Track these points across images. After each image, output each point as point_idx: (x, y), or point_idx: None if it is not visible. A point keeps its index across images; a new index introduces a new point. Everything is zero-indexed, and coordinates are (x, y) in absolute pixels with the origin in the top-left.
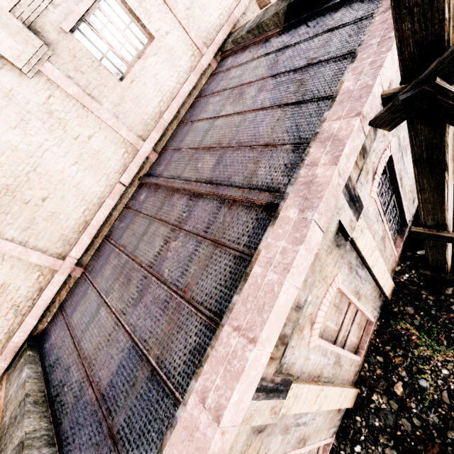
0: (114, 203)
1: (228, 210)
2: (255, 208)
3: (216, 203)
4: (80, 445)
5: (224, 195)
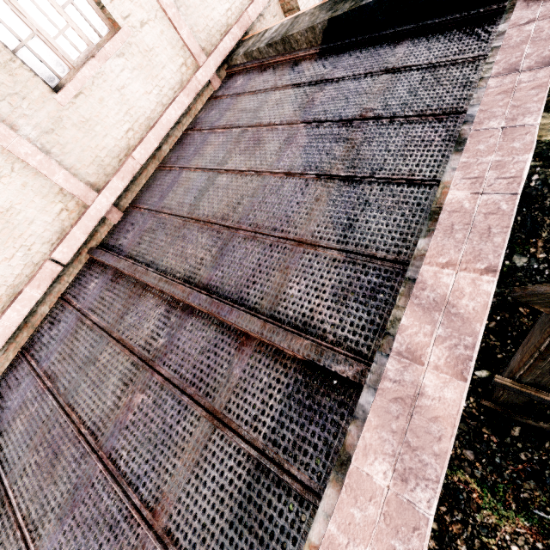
0: (40, 295)
1: (236, 352)
2: (283, 362)
3: (215, 333)
4: None
5: (230, 322)
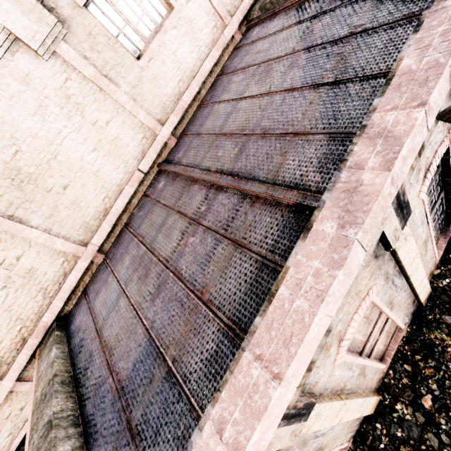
0: (133, 191)
1: (250, 207)
2: (280, 208)
3: (237, 199)
4: (102, 431)
5: (246, 190)
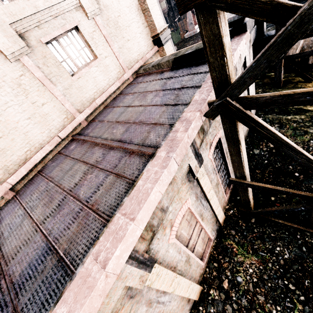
0: (50, 149)
1: (128, 157)
2: (144, 156)
3: (121, 153)
4: None
5: (127, 148)
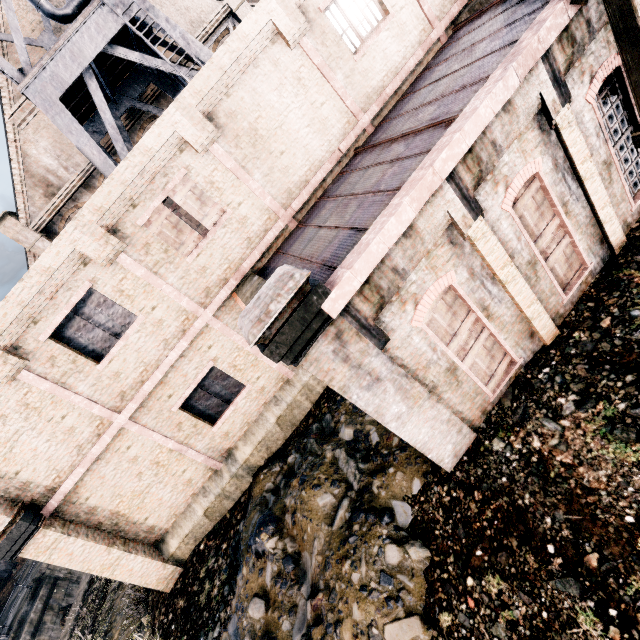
0: (331, 168)
1: (444, 130)
2: None
3: (433, 131)
4: None
5: (443, 121)
